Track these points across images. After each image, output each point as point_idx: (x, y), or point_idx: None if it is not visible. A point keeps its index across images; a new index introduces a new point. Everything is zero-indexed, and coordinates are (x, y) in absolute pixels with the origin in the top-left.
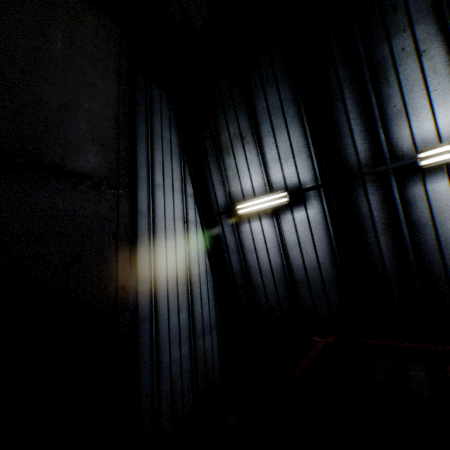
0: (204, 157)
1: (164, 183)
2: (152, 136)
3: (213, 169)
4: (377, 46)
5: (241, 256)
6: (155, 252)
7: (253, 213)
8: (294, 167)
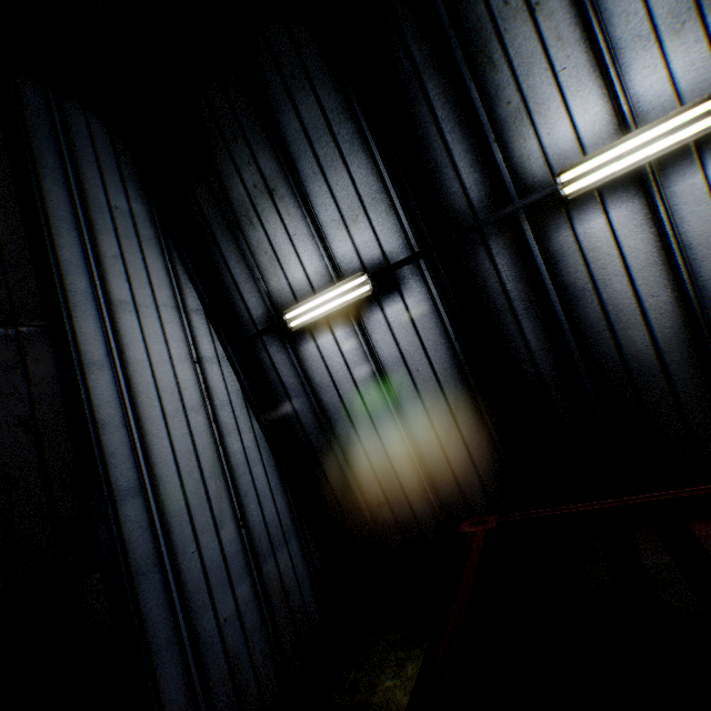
0: (208, 236)
1: (134, 296)
2: (86, 206)
3: (230, 256)
4: (465, 0)
5: (312, 400)
6: (142, 433)
7: (317, 322)
8: (370, 230)
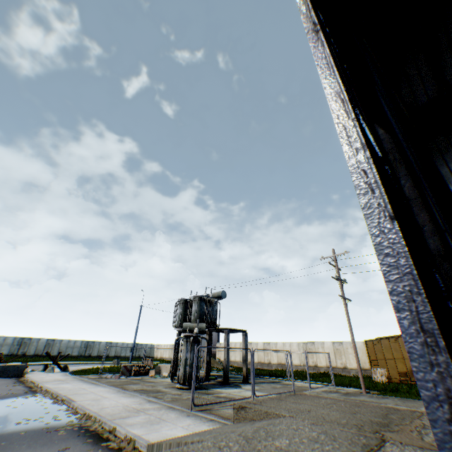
0: None
1: None
2: None
3: None
4: None
5: None
6: None
7: None
8: None
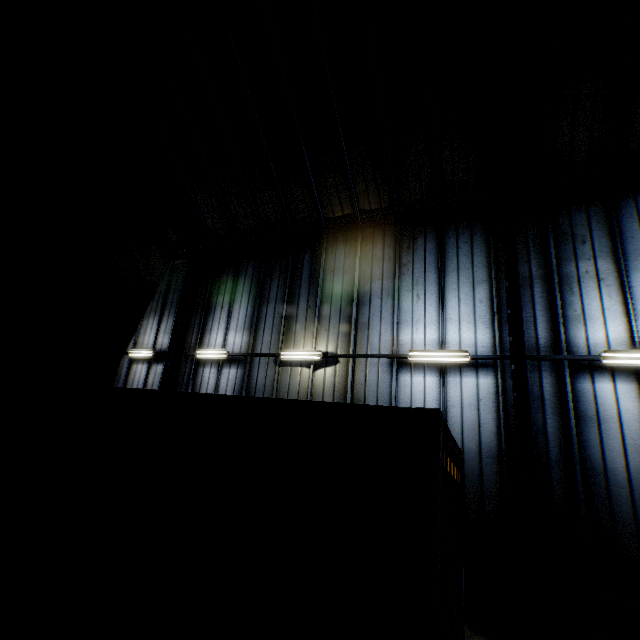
0: None
1: None
2: None
3: None
4: (214, 296)
5: (123, 385)
6: None
7: (142, 359)
8: (169, 339)
